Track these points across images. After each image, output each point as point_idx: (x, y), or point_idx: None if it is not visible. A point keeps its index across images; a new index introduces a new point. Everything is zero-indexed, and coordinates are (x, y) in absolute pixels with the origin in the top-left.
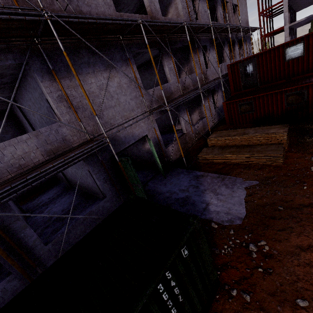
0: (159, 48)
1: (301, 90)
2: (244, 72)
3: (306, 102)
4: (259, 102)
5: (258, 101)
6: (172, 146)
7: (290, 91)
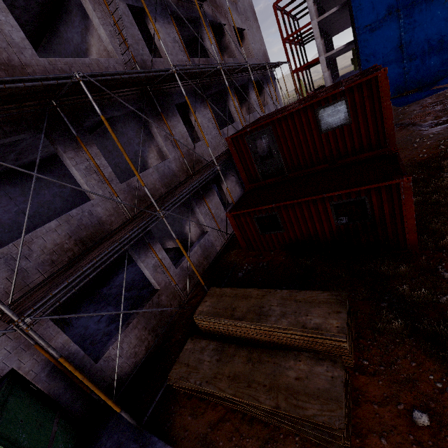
0: (40, 131)
1: (357, 196)
2: (257, 150)
3: (371, 218)
4: (289, 216)
5: (287, 214)
6: (117, 346)
7: (339, 197)
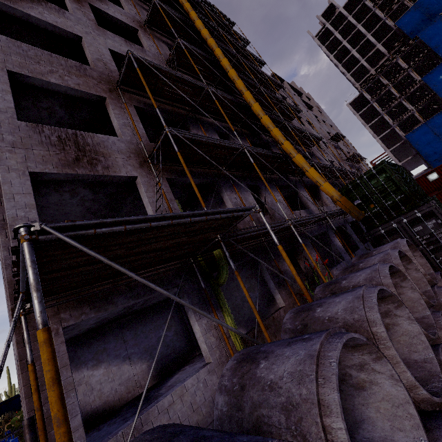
0: None
1: None
2: None
3: None
4: None
5: None
6: None
7: None
